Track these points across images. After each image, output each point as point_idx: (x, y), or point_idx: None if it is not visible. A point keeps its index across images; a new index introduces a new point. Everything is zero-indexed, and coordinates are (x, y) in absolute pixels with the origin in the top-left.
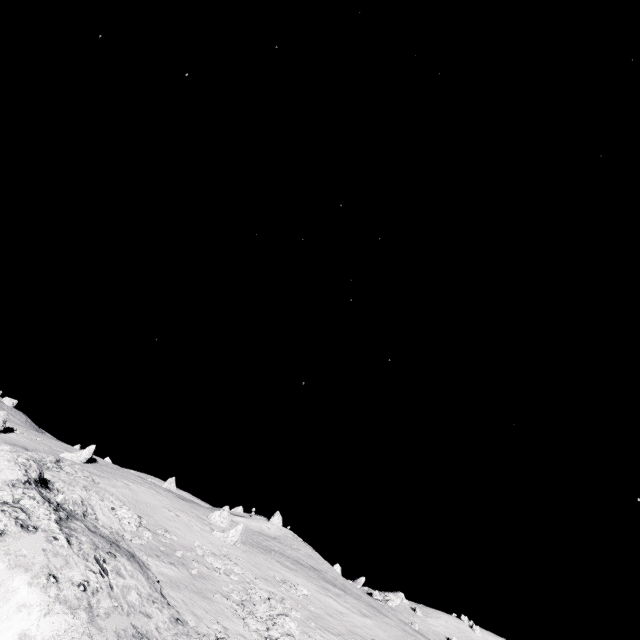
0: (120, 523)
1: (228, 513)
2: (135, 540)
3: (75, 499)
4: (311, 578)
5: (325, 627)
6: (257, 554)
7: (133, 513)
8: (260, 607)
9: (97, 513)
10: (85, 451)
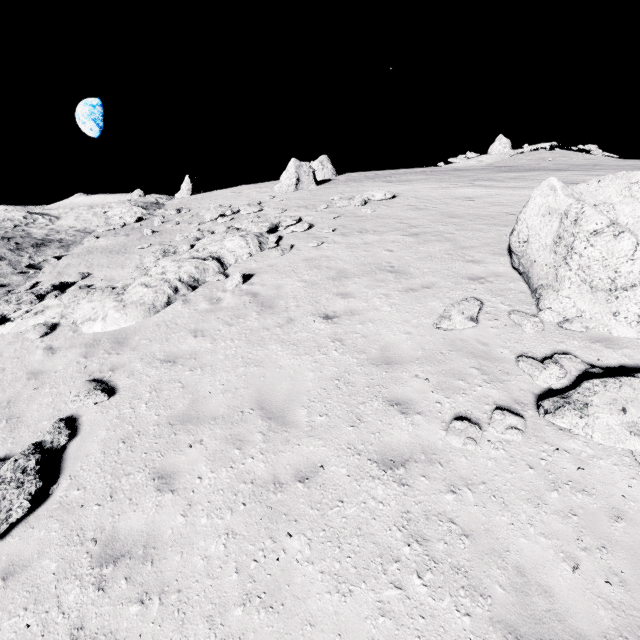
0: (107, 221)
1: (322, 163)
2: (101, 229)
3: (10, 217)
4: (455, 178)
5: (366, 229)
6: (341, 186)
7: (134, 208)
8: (207, 239)
9: (62, 221)
10: (183, 185)
